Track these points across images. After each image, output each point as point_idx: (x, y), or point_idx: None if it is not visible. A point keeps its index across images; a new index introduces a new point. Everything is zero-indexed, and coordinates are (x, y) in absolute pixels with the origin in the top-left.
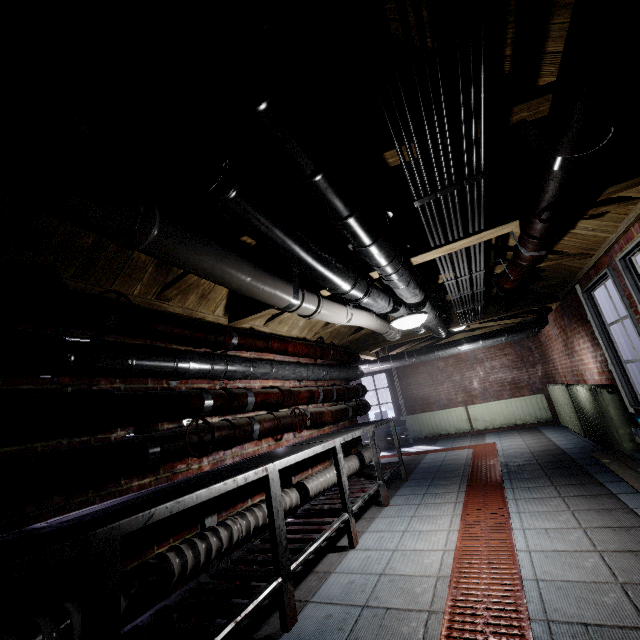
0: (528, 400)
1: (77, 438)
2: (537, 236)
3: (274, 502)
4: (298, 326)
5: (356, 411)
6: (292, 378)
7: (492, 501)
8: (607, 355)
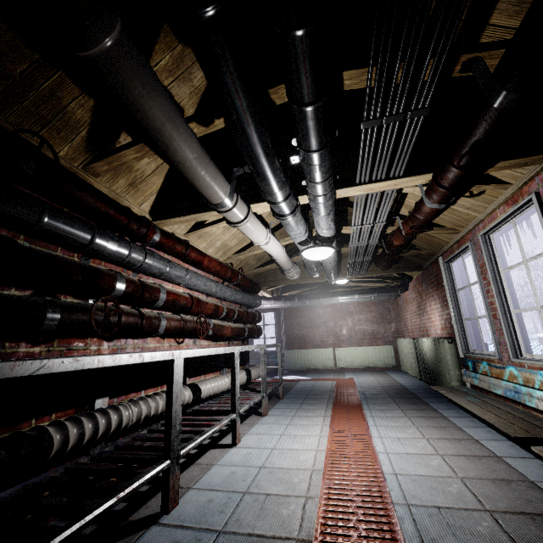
0: (381, 349)
1: None
2: (446, 186)
3: (175, 387)
4: (215, 246)
5: (251, 333)
6: (202, 289)
7: (354, 417)
8: (452, 313)
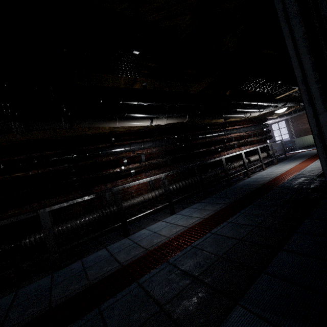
0: None
1: (207, 149)
2: None
3: (243, 158)
4: None
5: (265, 139)
6: (242, 132)
7: (313, 159)
8: None
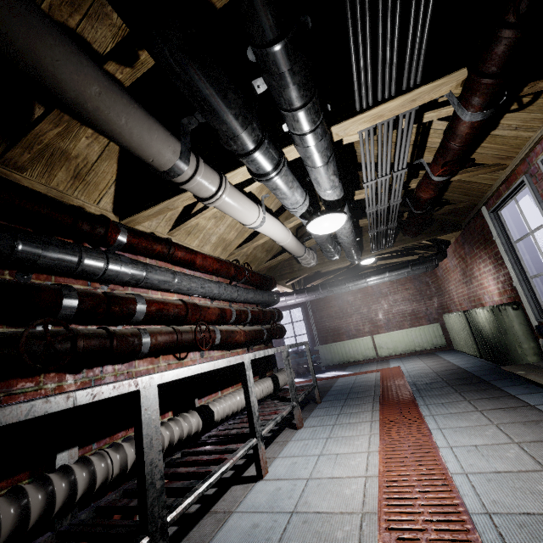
0: (426, 329)
1: None
2: (492, 73)
3: (146, 428)
4: (210, 242)
5: (271, 333)
6: (200, 293)
7: (409, 418)
8: (512, 272)
